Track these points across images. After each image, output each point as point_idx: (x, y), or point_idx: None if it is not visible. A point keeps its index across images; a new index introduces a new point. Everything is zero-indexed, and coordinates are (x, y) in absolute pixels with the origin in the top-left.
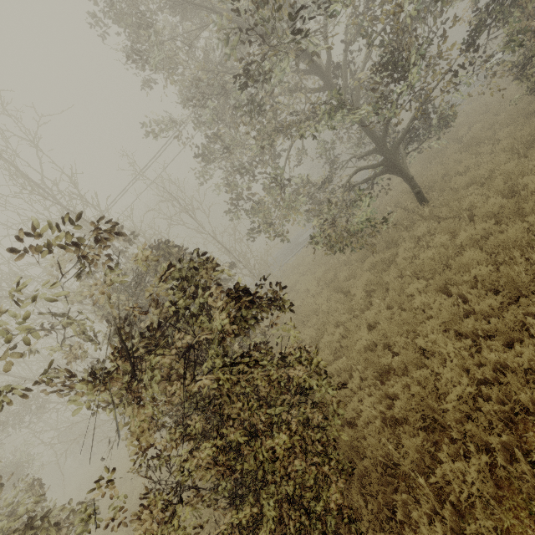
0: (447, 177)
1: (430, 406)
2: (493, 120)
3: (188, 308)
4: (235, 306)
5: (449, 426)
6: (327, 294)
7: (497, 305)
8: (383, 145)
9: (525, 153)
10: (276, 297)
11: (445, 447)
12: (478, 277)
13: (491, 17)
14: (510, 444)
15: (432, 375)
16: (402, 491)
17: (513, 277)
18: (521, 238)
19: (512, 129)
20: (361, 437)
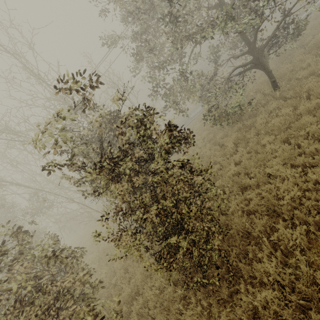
0: (294, 72)
1: (272, 204)
2: None
3: (142, 137)
4: (168, 137)
5: (282, 214)
6: (209, 146)
7: None
8: (253, 48)
9: None
10: (188, 137)
11: (280, 222)
12: (310, 132)
13: None
14: (319, 222)
15: (275, 187)
16: (252, 245)
17: None
18: None
19: None
20: (229, 220)
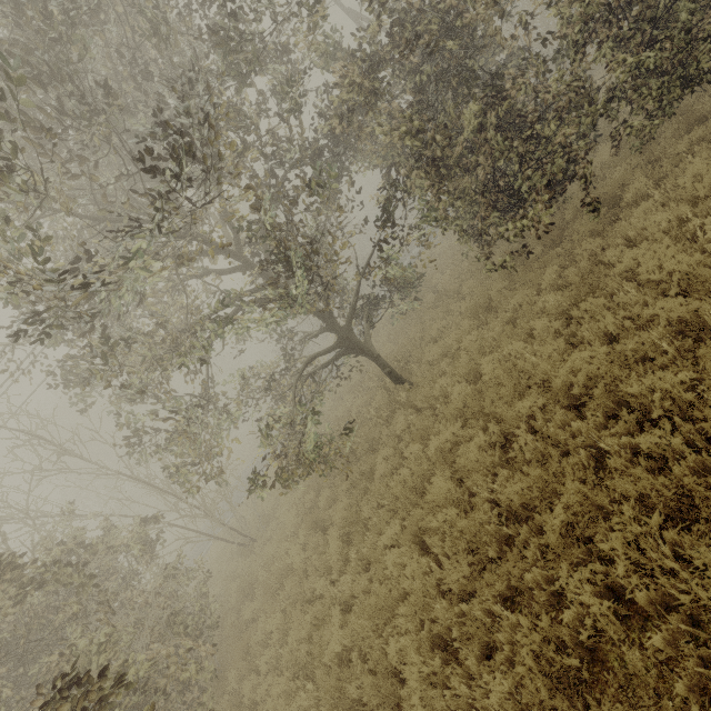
0: (424, 342)
1: None
2: (458, 269)
3: None
4: None
5: None
6: (305, 534)
7: (470, 573)
8: (333, 324)
9: (486, 317)
10: None
11: None
12: (445, 527)
13: (402, 190)
14: None
15: None
16: None
17: (476, 531)
18: (483, 457)
19: (472, 286)
20: None
